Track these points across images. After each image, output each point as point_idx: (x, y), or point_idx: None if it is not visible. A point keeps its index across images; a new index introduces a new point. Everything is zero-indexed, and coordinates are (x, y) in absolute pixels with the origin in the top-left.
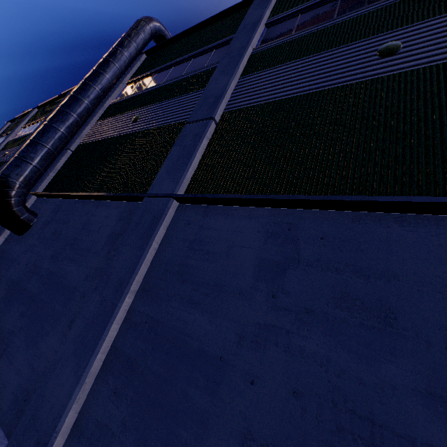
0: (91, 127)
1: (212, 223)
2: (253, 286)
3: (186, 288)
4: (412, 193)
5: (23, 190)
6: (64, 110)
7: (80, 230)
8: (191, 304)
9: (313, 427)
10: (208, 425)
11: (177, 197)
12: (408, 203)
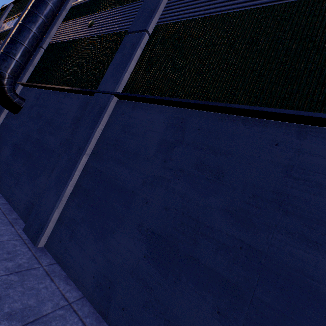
0: (57, 28)
1: (137, 115)
2: (155, 155)
3: (118, 154)
4: (258, 103)
5: (11, 80)
6: (33, 11)
7: (54, 113)
8: (120, 163)
9: (171, 222)
10: (123, 220)
11: (115, 94)
12: (250, 110)
